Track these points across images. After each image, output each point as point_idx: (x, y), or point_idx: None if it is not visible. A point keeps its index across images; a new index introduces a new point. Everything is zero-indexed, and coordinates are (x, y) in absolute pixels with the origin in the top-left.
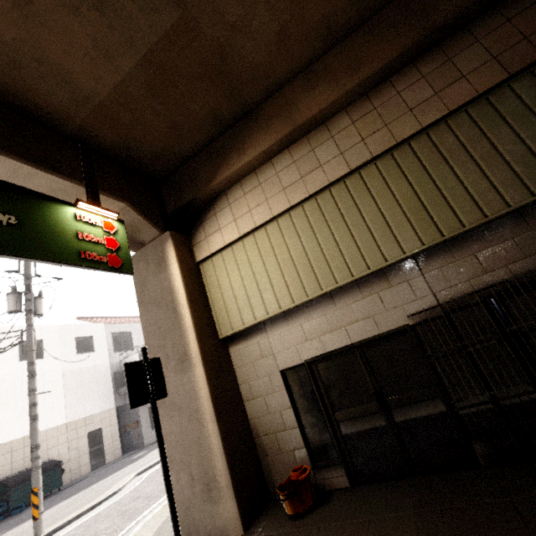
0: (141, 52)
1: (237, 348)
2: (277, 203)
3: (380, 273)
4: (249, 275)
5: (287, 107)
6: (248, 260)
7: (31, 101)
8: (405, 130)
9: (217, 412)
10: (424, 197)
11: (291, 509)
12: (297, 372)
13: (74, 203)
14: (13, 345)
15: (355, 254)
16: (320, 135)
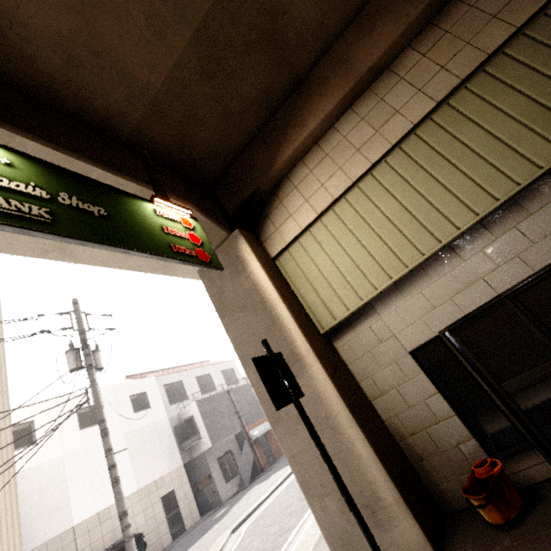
0: (193, 25)
1: (344, 341)
2: (354, 166)
3: (510, 203)
4: (340, 254)
5: (343, 62)
6: (333, 239)
7: (88, 106)
8: (495, 38)
9: (353, 413)
10: (545, 99)
11: (498, 516)
12: (431, 349)
13: (149, 200)
14: (80, 405)
15: (472, 189)
16: (386, 81)
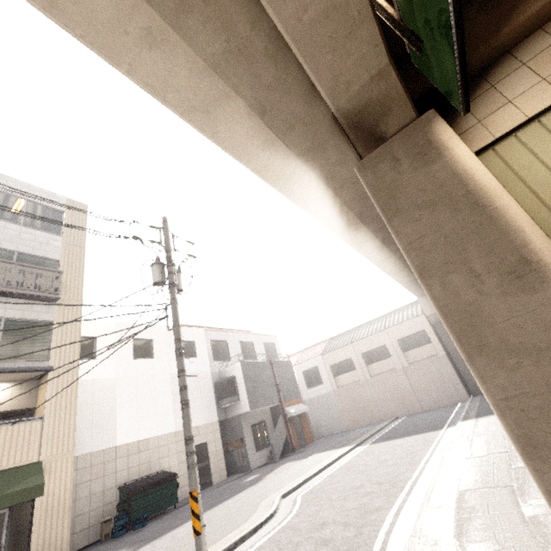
0: None
1: None
2: None
3: None
4: None
5: None
6: None
7: None
8: None
9: None
10: None
11: None
12: None
13: None
14: (159, 319)
15: None
16: None
